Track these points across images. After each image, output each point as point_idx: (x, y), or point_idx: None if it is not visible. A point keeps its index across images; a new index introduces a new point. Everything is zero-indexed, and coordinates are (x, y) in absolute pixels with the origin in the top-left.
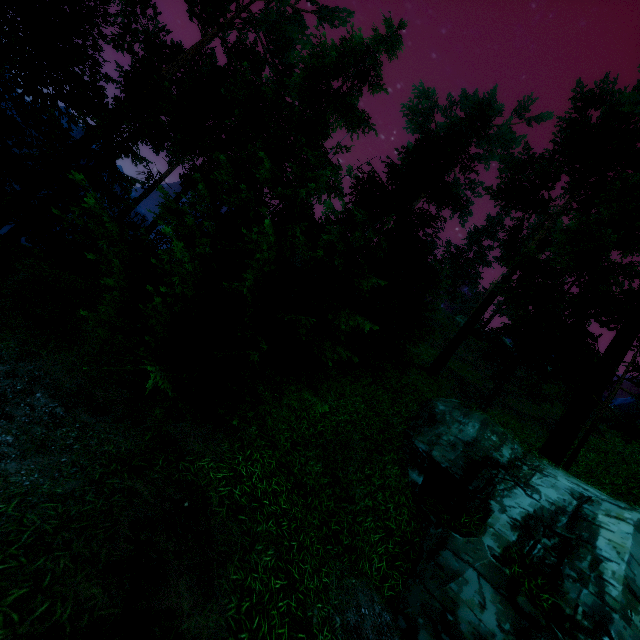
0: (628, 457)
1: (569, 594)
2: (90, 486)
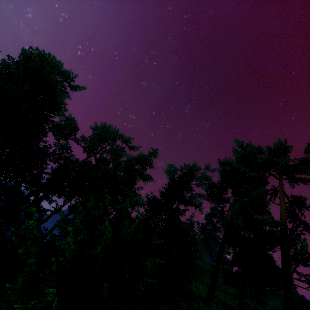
0: None
1: None
2: None
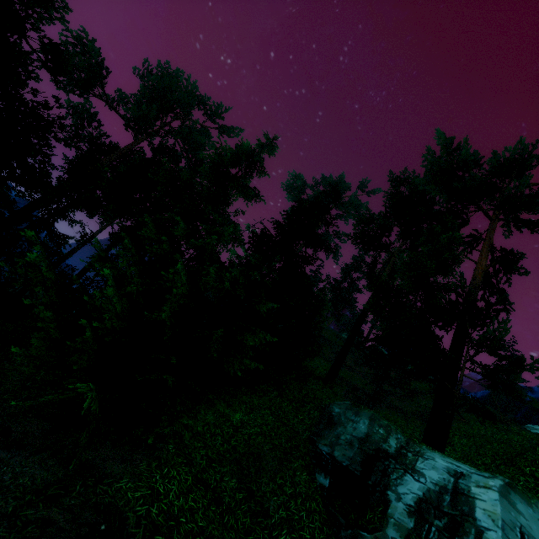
0: (490, 438)
1: None
2: (2, 520)
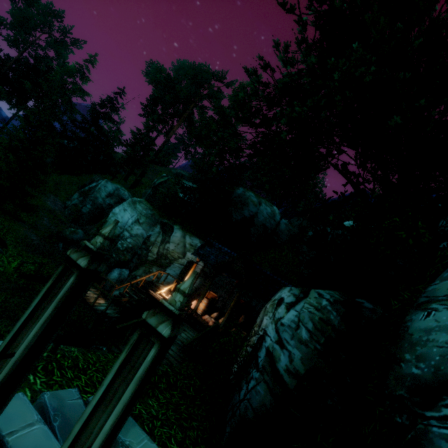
0: None
1: (91, 192)
2: None
